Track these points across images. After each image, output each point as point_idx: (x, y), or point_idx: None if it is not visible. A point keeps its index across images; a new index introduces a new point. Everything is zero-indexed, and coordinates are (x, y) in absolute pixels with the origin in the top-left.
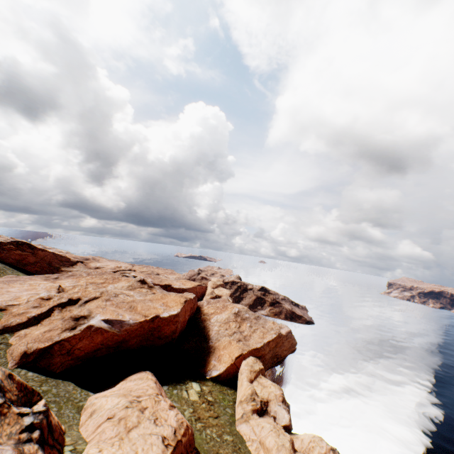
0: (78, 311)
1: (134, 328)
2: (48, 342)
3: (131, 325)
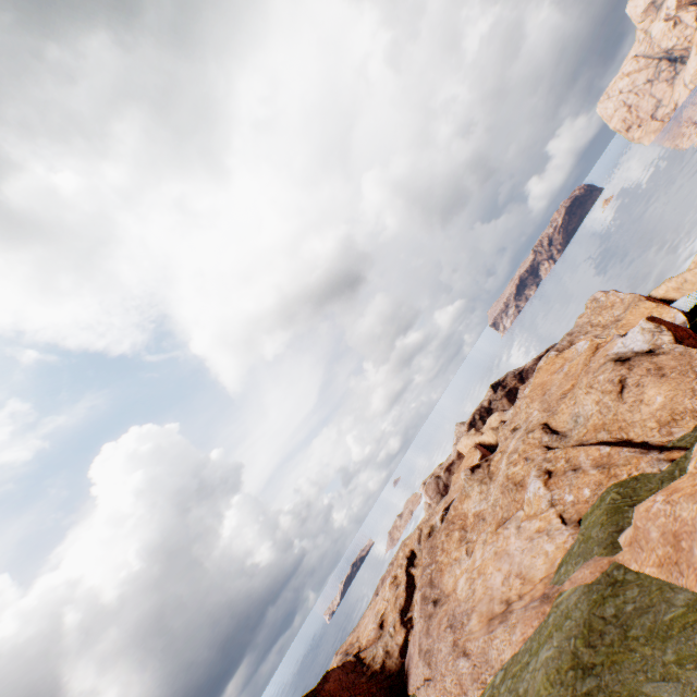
0: (603, 373)
1: None
2: (689, 353)
3: None
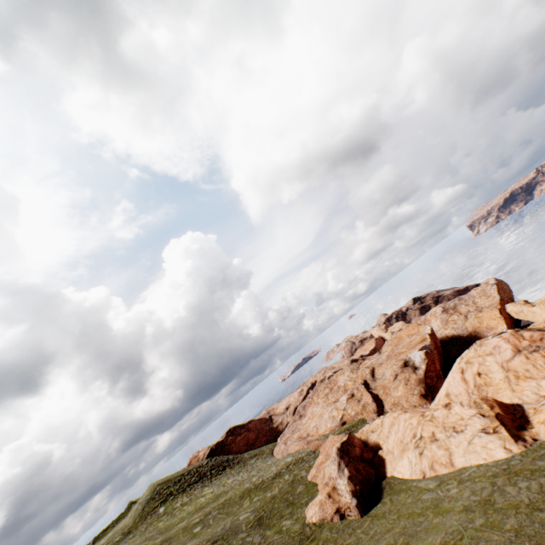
0: (395, 366)
1: (433, 346)
2: (421, 381)
3: (431, 345)
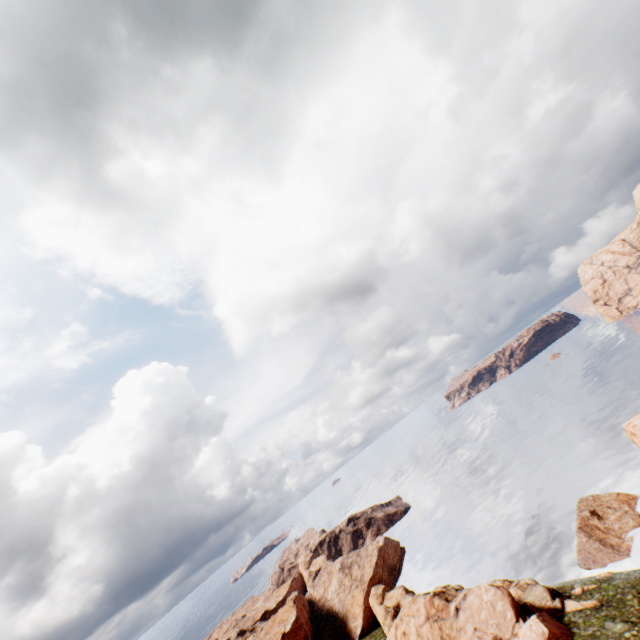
0: None
1: None
2: None
3: None
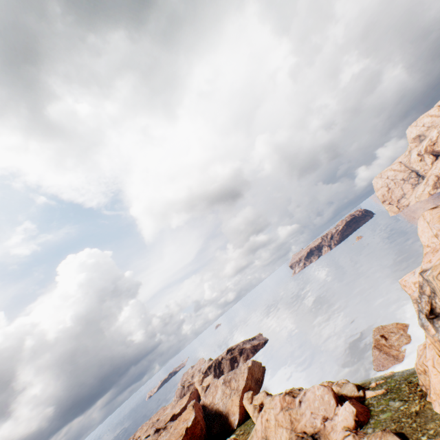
0: None
1: None
2: None
3: None
